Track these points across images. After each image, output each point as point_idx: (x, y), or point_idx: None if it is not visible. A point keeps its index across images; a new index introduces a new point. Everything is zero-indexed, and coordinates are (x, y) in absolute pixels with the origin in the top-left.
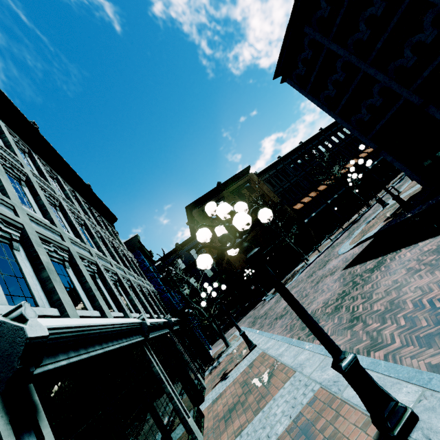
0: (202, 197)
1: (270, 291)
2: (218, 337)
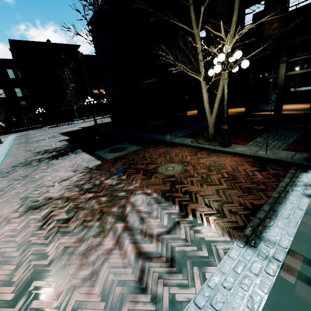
0: (29, 42)
1: (51, 126)
2: (5, 134)
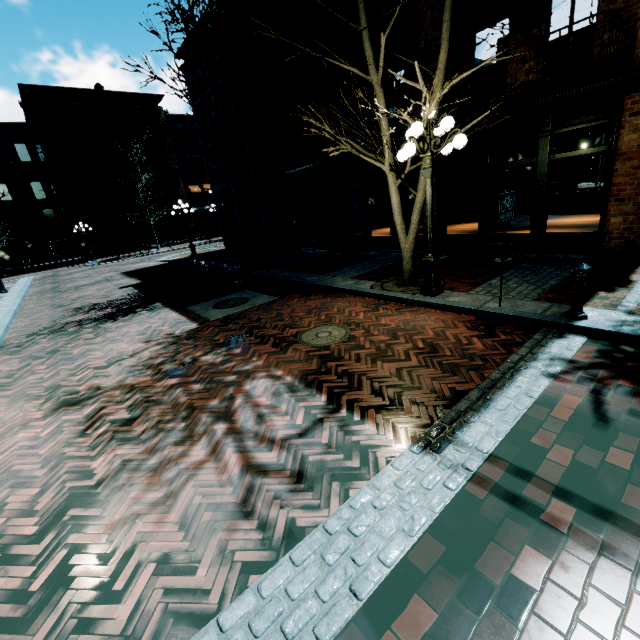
0: (59, 89)
1: (104, 258)
2: (10, 275)
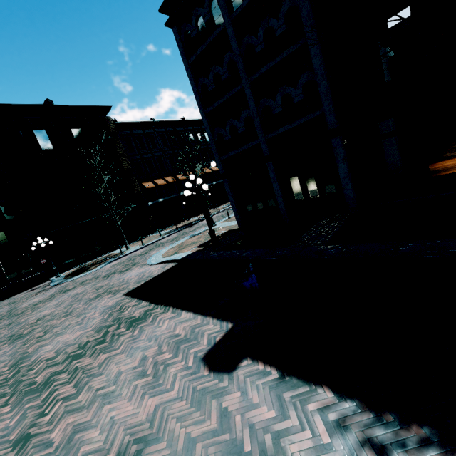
0: (6, 106)
1: (68, 271)
2: None
